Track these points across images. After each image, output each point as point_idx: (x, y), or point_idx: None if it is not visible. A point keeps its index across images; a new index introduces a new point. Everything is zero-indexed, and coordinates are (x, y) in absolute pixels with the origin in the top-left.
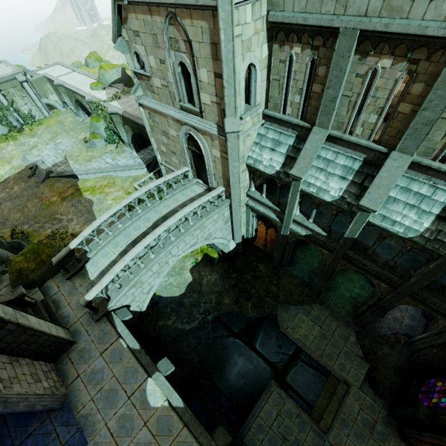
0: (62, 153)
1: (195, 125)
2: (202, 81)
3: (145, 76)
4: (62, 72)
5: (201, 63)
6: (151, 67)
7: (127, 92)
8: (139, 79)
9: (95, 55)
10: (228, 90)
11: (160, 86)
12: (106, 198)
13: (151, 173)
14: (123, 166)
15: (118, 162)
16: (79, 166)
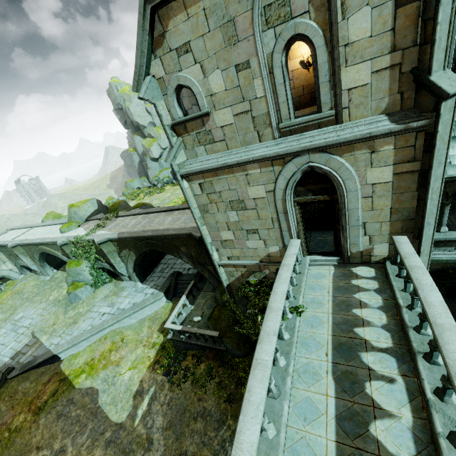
0: (26, 331)
1: (330, 139)
2: (351, 43)
3: (197, 119)
4: (17, 234)
5: (356, 0)
6: (212, 96)
7: (112, 216)
8: (179, 137)
9: (52, 214)
10: (442, 10)
11: (230, 121)
12: (118, 372)
13: (183, 297)
14: (130, 307)
15: (120, 305)
16: (58, 338)
